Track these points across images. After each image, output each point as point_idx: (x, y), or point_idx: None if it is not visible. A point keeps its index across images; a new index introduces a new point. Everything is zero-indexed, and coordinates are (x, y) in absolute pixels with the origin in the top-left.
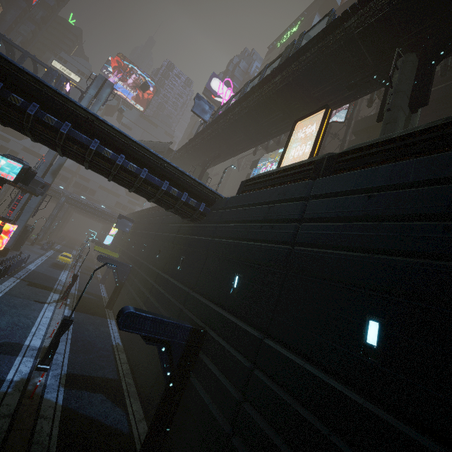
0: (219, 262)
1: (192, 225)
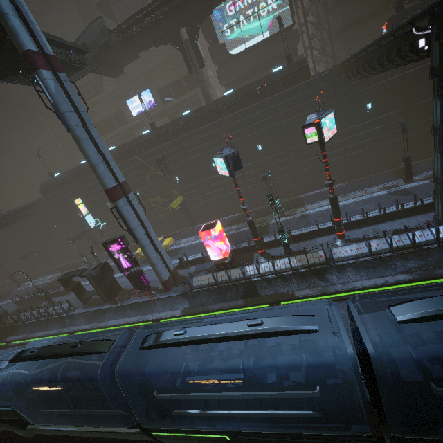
0: (421, 80)
1: (361, 81)
